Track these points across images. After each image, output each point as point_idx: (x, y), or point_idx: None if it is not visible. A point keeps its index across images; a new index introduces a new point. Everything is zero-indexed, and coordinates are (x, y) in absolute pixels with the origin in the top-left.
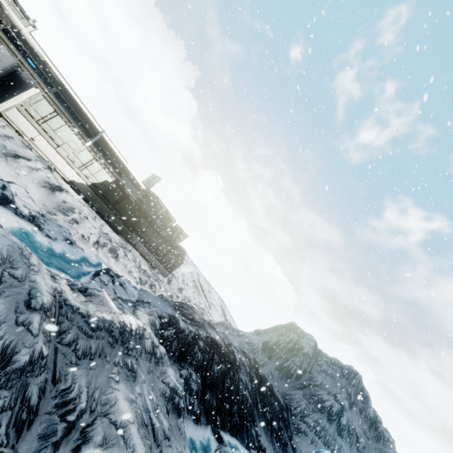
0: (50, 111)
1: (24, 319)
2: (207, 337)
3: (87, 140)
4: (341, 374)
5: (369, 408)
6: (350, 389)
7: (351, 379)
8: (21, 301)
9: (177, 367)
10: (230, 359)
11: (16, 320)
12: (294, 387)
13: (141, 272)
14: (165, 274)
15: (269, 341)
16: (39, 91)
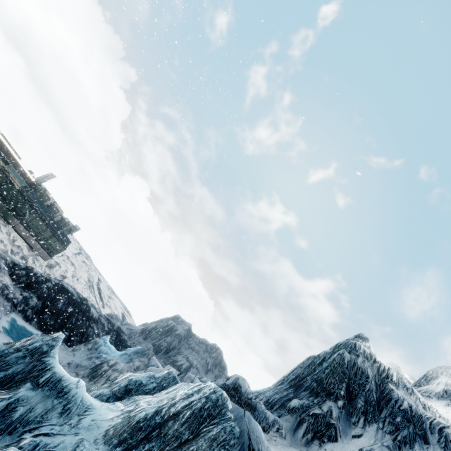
0: None
1: None
2: (59, 284)
3: None
4: (205, 350)
5: (224, 375)
6: (209, 360)
7: (212, 353)
8: None
9: (20, 290)
10: (81, 307)
11: None
12: (160, 359)
13: (15, 246)
14: (45, 257)
15: (148, 326)
16: None
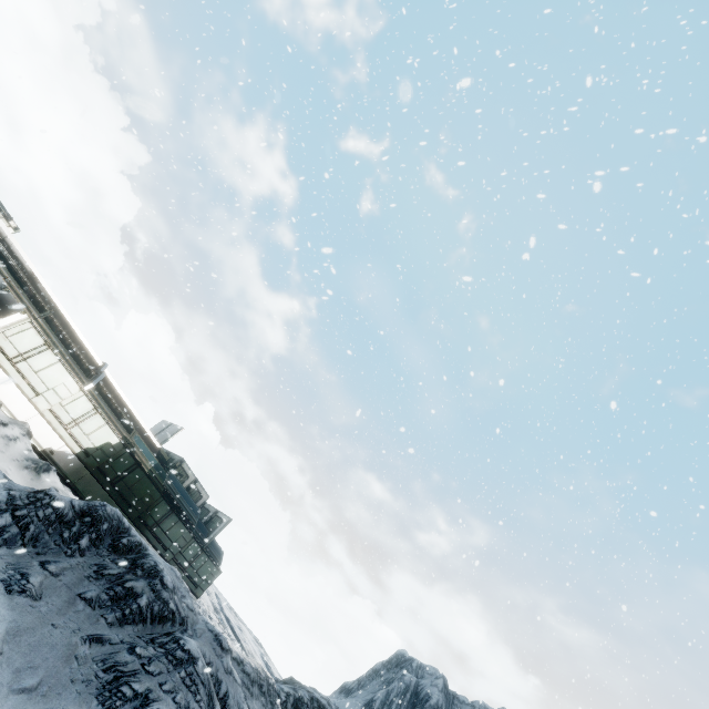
0: (37, 344)
1: (226, 664)
2: (312, 701)
3: (86, 382)
4: None
5: None
6: None
7: None
8: (212, 641)
9: None
10: None
11: (223, 667)
12: None
13: None
14: None
15: (373, 700)
16: (26, 317)
